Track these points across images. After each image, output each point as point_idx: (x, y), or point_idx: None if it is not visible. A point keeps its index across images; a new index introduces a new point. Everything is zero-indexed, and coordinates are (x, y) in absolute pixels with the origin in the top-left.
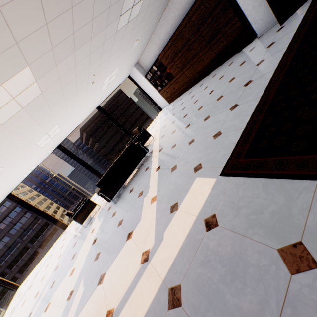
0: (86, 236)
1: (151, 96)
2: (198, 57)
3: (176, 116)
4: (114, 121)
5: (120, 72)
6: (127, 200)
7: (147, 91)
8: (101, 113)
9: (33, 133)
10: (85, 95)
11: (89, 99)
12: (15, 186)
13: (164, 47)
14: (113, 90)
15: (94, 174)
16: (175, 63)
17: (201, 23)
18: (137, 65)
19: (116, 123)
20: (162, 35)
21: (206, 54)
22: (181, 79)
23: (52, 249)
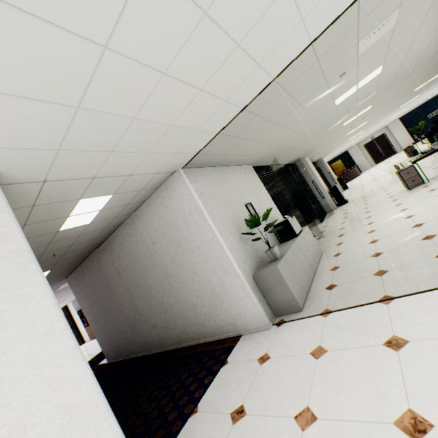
0: None
1: (79, 327)
2: None
3: None
4: None
5: None
6: None
7: (77, 322)
8: None
9: None
10: None
11: None
12: None
13: None
14: None
15: None
16: None
17: None
18: (76, 300)
19: None
20: None
21: None
22: None
23: None
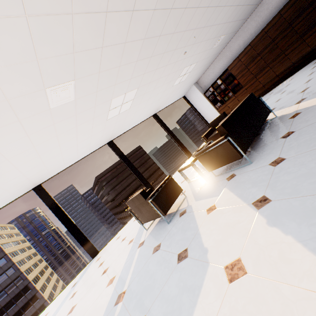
0: (193, 223)
1: (205, 116)
2: (283, 56)
3: (274, 100)
4: (169, 130)
5: (190, 75)
6: (302, 135)
7: (201, 111)
8: (156, 120)
9: (126, 68)
10: (170, 68)
11: (164, 85)
12: (49, 175)
13: (239, 55)
14: (170, 102)
15: (143, 183)
16: (249, 70)
17: (296, 16)
18: (196, 84)
19: (170, 133)
20: (235, 47)
21: (296, 50)
22: (252, 87)
23: (70, 287)
